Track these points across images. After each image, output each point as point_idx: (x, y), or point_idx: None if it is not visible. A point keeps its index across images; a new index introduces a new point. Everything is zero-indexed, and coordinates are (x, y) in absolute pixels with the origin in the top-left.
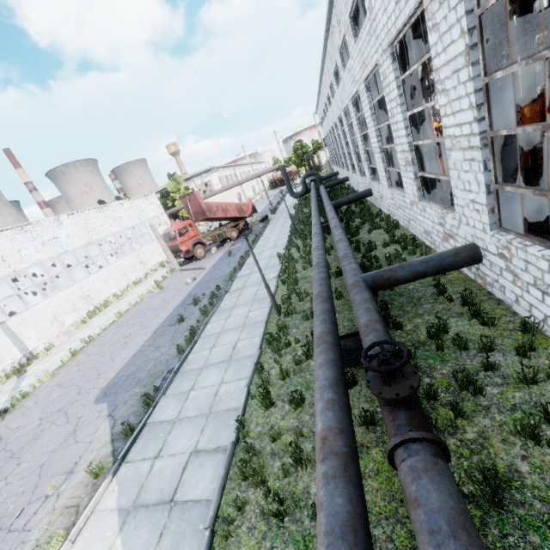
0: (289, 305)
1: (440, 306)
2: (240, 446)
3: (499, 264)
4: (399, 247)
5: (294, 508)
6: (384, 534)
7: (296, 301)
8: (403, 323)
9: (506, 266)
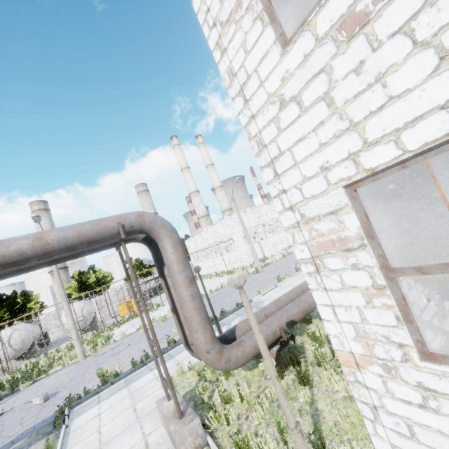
0: None
1: None
2: None
3: None
4: None
5: None
6: None
7: None
8: None
9: None
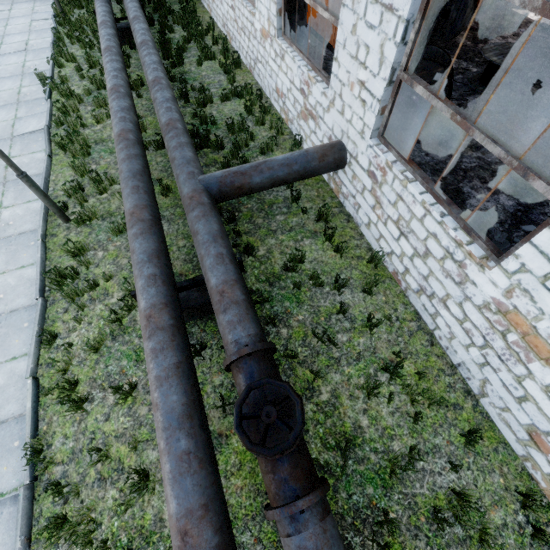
0: (81, 208)
1: (294, 219)
2: (42, 483)
3: (365, 182)
4: (242, 107)
5: (146, 548)
6: (252, 538)
7: (93, 191)
8: (255, 245)
9: (372, 189)
